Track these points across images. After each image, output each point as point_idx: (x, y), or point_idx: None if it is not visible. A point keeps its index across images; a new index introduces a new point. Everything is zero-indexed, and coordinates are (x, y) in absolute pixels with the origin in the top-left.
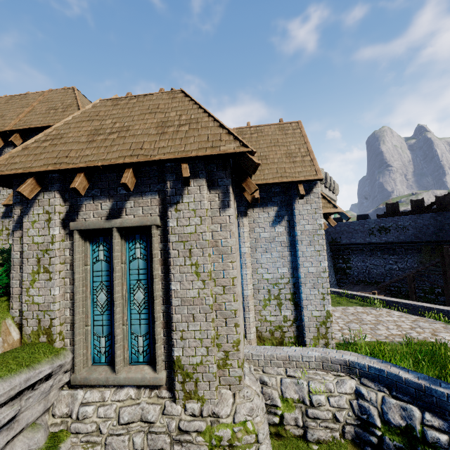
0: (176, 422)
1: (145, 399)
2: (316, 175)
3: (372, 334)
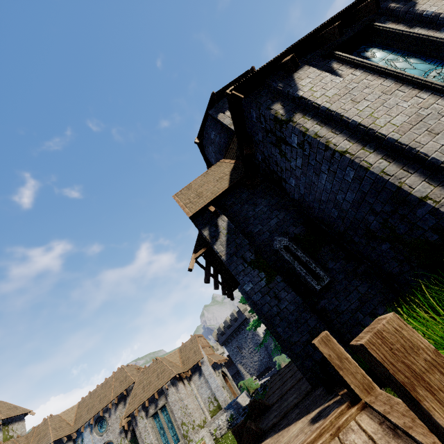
0: None
1: None
2: (202, 356)
3: None
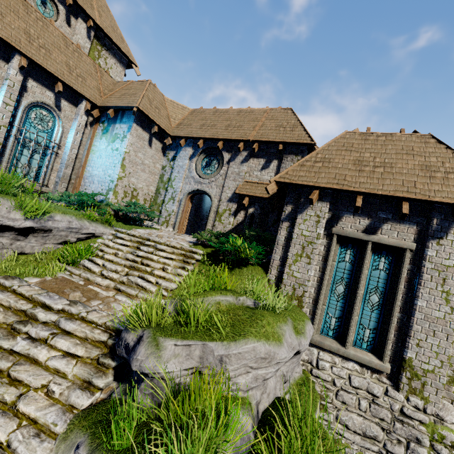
0: (398, 405)
1: (368, 377)
2: None
3: None
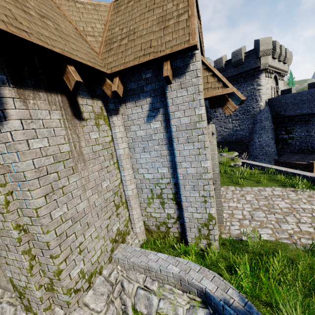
0: None
1: (6, 299)
2: (189, 41)
3: (274, 229)
